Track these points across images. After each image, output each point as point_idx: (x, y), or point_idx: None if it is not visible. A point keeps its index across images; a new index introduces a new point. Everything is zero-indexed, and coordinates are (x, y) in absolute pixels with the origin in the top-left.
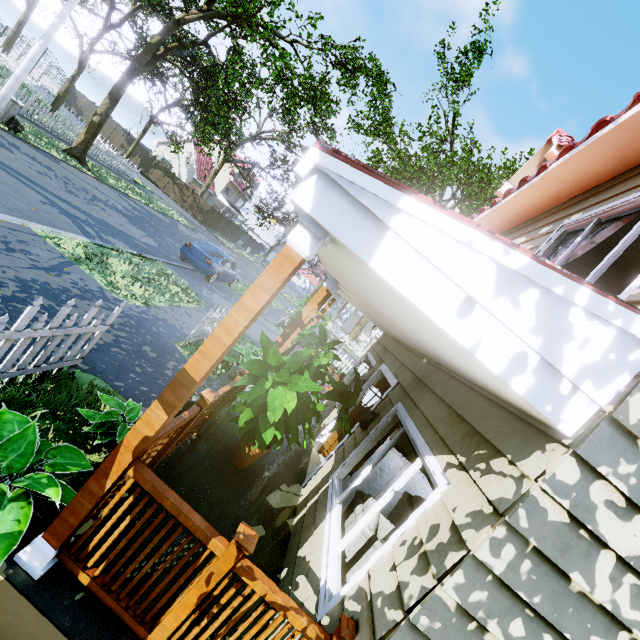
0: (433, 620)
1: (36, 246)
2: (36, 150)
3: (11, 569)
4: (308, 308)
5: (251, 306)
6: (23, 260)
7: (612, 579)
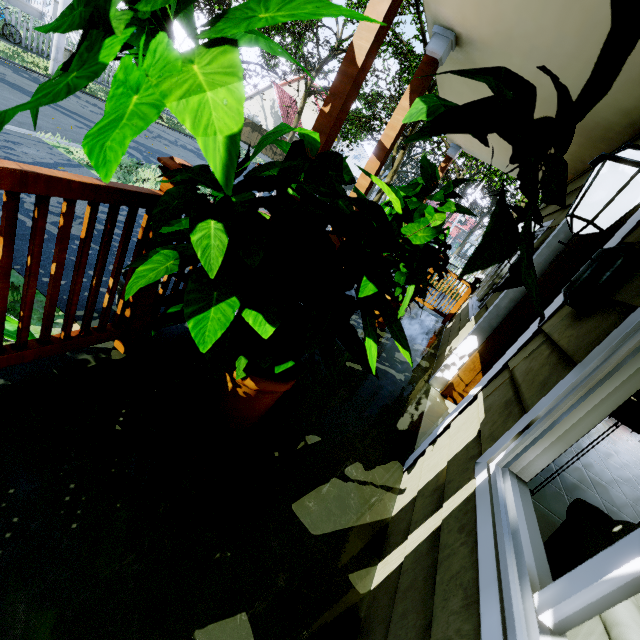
0: None
1: (31, 148)
2: (102, 102)
3: None
4: (367, 25)
5: None
6: None
7: None
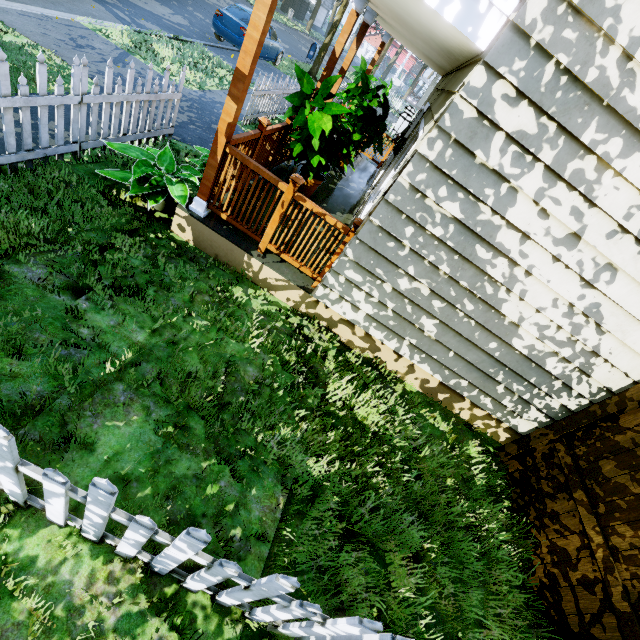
0: (397, 196)
1: (94, 40)
2: None
3: (190, 212)
4: (340, 42)
5: (265, 1)
6: (93, 55)
7: (501, 151)
